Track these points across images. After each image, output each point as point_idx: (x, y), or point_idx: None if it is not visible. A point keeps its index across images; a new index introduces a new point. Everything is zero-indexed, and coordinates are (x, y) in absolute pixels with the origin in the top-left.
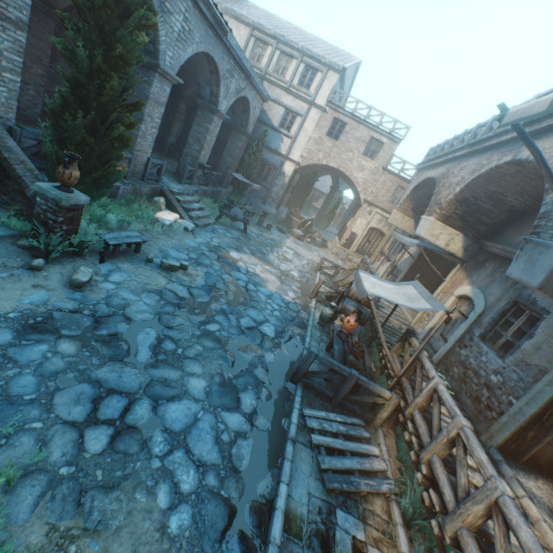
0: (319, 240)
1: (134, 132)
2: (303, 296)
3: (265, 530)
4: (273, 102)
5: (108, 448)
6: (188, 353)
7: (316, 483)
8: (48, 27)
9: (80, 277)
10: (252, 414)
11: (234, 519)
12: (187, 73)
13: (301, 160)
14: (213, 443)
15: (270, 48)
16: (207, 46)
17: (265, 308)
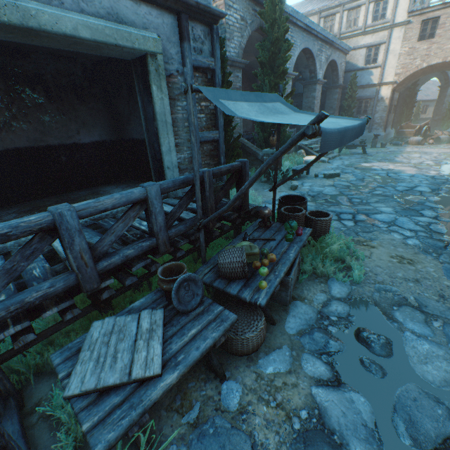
0: (443, 137)
1: None
2: (446, 171)
3: None
4: (354, 50)
5: (355, 225)
6: (370, 201)
7: None
8: None
9: (294, 184)
10: (435, 217)
11: (449, 244)
12: None
13: (396, 77)
14: (414, 225)
15: (338, 15)
16: (304, 44)
17: (412, 181)
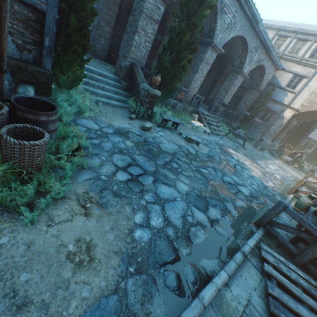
0: (306, 168)
1: (191, 78)
2: (281, 189)
3: (197, 290)
4: (284, 69)
5: (124, 182)
6: (183, 173)
7: (259, 300)
8: None
9: (146, 125)
10: (214, 221)
11: (176, 263)
12: (228, 60)
13: (301, 108)
14: (180, 216)
15: (289, 39)
16: (243, 32)
17: (245, 180)
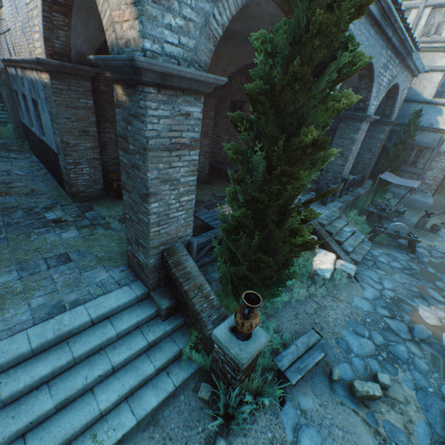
0: None
1: None
2: None
3: None
4: (427, 72)
5: None
6: None
7: None
8: (211, 105)
9: None
10: None
11: None
12: None
13: None
14: None
15: (414, 11)
16: (366, 50)
17: None
